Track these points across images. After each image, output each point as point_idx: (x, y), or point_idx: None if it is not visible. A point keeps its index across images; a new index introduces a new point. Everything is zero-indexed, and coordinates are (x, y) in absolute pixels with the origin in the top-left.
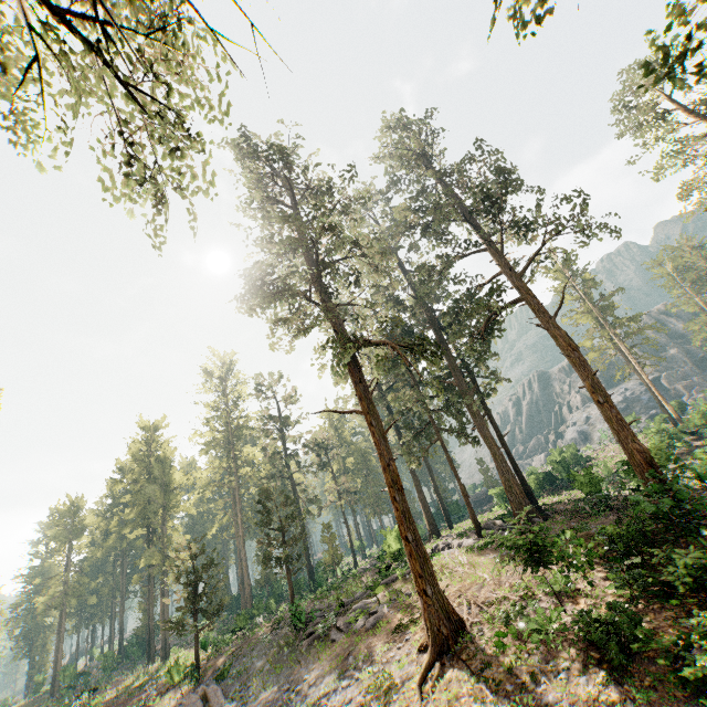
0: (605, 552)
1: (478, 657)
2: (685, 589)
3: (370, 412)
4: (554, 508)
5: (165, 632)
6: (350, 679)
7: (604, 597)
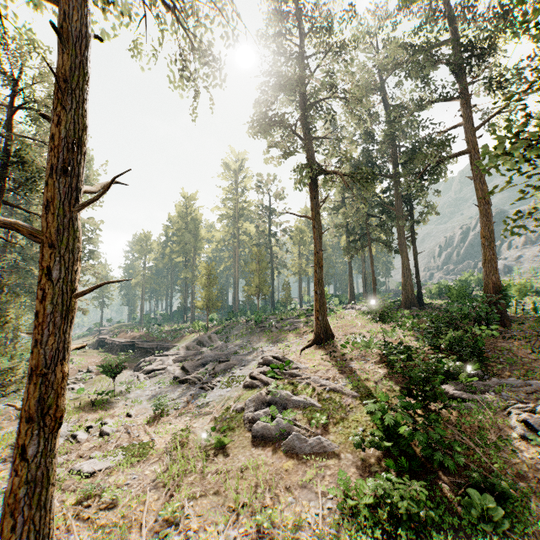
0: (426, 327)
1: (332, 348)
2: (445, 347)
3: (316, 219)
4: (433, 306)
5: (192, 311)
6: (274, 345)
7: (409, 343)
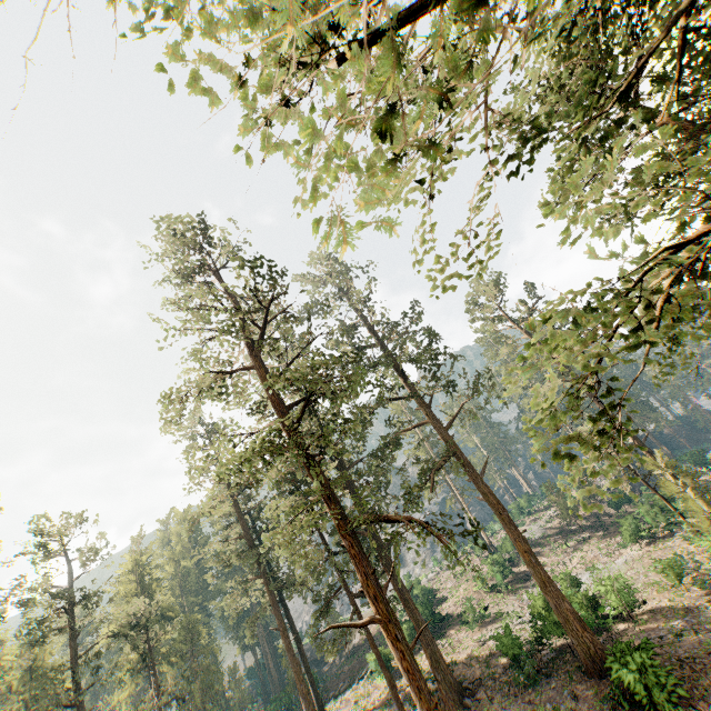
0: None
1: None
2: None
3: (390, 619)
4: (460, 673)
5: None
6: None
7: None
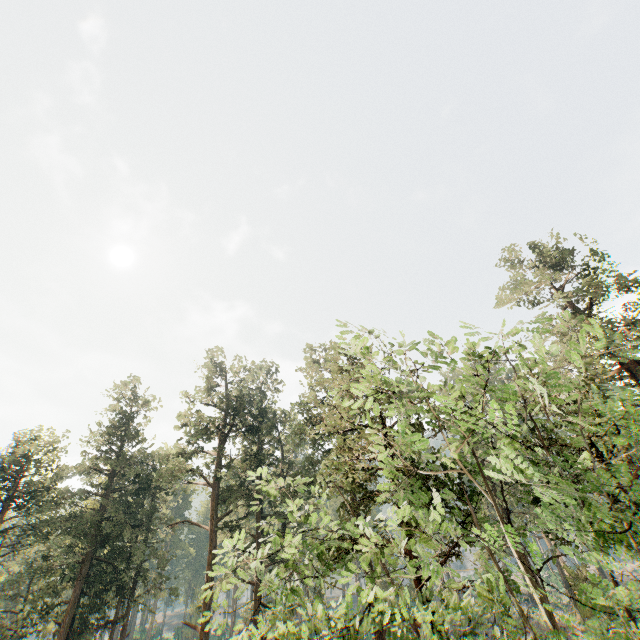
0: None
1: None
2: None
3: None
4: None
5: None
6: None
7: None
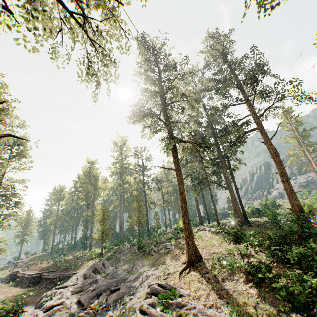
0: (267, 243)
1: (204, 270)
2: (294, 261)
3: (178, 170)
4: (255, 223)
5: (90, 240)
6: (155, 268)
7: (261, 259)
